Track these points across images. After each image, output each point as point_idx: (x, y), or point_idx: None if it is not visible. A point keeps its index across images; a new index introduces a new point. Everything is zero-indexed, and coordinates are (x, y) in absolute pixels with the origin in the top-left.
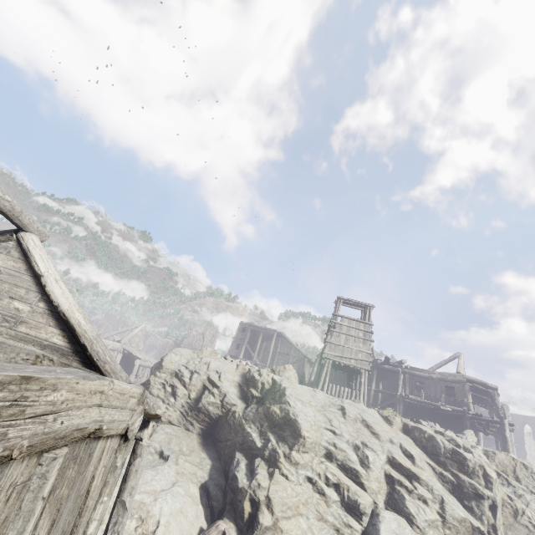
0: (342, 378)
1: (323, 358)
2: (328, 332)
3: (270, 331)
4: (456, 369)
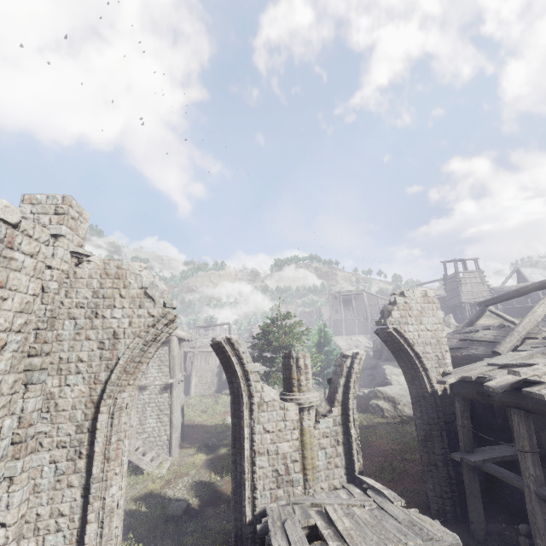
0: (445, 309)
1: (463, 302)
2: (447, 284)
3: (358, 292)
4: (526, 280)
